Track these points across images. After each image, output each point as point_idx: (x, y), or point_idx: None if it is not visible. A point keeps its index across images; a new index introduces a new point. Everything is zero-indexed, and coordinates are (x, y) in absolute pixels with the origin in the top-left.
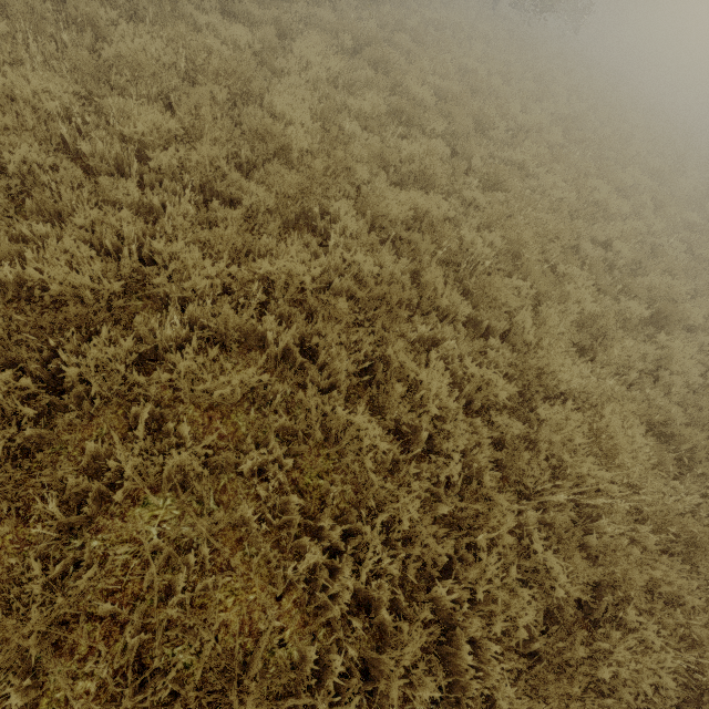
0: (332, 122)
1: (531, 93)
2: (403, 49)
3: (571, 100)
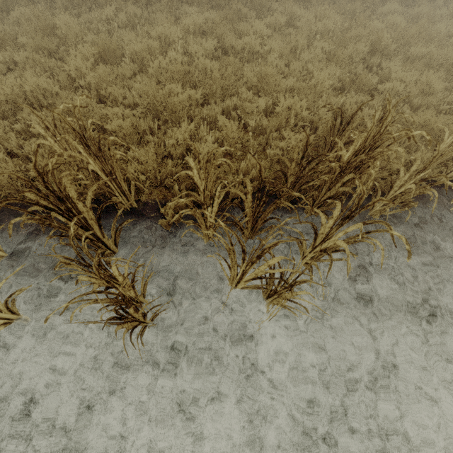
0: None
1: None
2: None
3: None
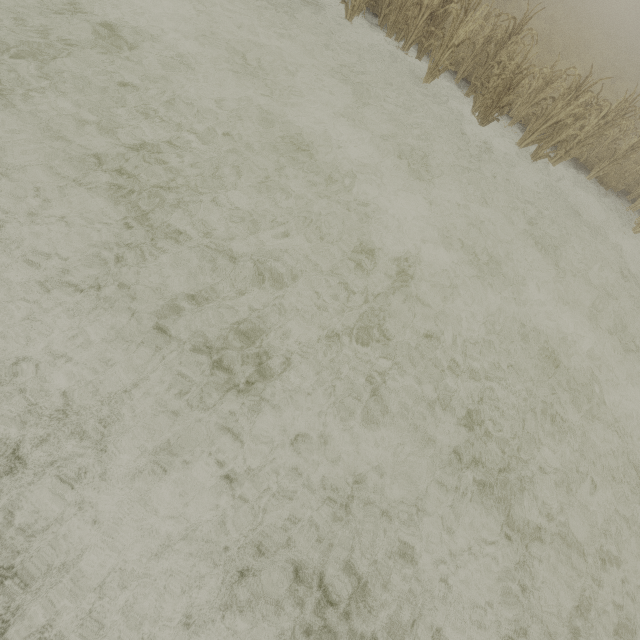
0: None
1: None
2: None
3: None
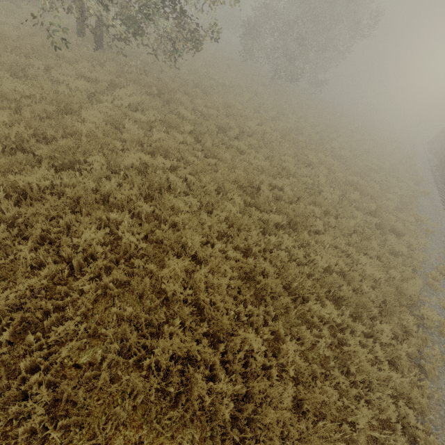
0: (122, 123)
1: (271, 117)
2: (192, 95)
3: (299, 121)
